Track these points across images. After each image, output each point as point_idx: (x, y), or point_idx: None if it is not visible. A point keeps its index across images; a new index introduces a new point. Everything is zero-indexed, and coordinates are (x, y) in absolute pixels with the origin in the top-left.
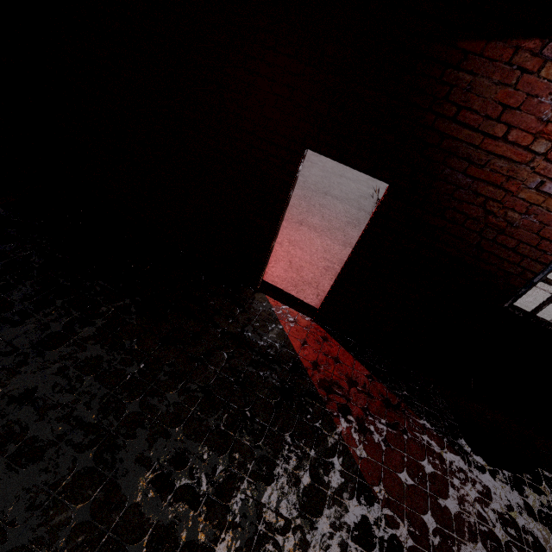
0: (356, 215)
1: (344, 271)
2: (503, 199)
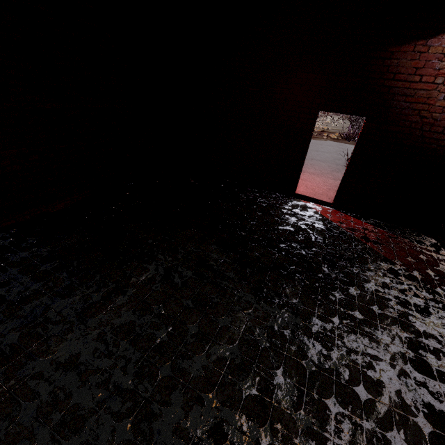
0: (336, 167)
1: (347, 171)
2: (428, 109)
